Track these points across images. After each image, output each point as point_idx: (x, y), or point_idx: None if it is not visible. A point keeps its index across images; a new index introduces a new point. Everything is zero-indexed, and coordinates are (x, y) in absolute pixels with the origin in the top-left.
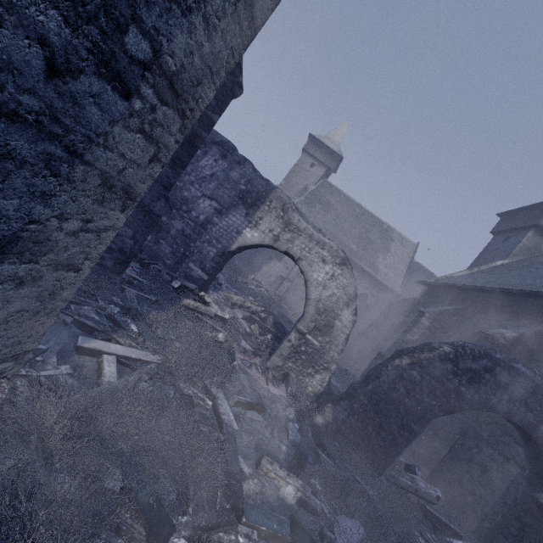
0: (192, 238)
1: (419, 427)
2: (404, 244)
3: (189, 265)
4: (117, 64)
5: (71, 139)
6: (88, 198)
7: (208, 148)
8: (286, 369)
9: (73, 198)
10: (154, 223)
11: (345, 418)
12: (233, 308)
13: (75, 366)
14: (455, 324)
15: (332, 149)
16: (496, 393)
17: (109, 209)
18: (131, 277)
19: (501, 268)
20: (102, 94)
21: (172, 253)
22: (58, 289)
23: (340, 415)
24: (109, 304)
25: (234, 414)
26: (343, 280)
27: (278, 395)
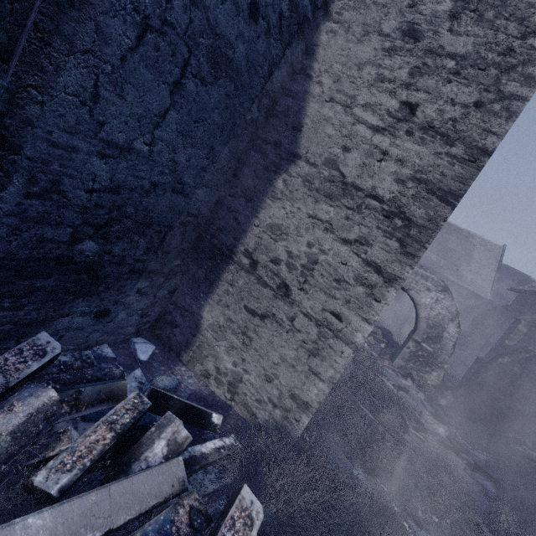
0: None
1: (524, 407)
2: (488, 249)
3: None
4: None
5: None
6: None
7: None
8: (408, 368)
9: None
10: None
11: (463, 401)
12: None
13: None
14: None
15: None
16: None
17: None
18: None
19: None
20: None
21: None
22: None
23: (459, 398)
24: None
25: None
26: (445, 302)
27: (408, 385)
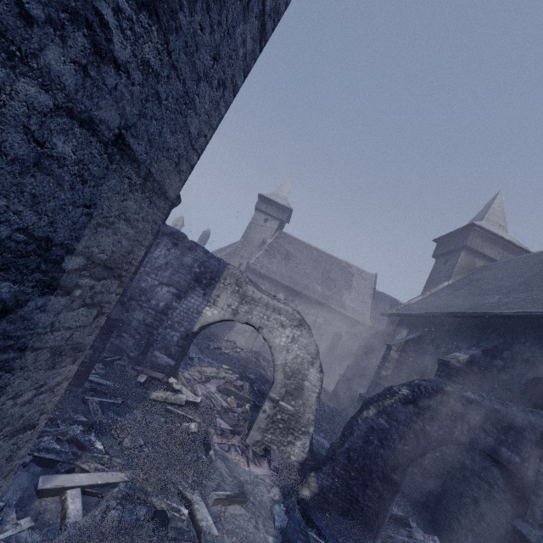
0: (154, 326)
1: (400, 476)
2: (364, 277)
3: (154, 353)
4: (57, 281)
5: (22, 342)
6: (40, 371)
7: (159, 239)
8: (266, 442)
9: (26, 377)
10: (112, 328)
11: (330, 484)
12: (207, 382)
13: (37, 514)
14: (420, 352)
15: (281, 204)
16: (457, 424)
17: (61, 367)
18: (93, 382)
19: (448, 289)
20: (46, 303)
21: (136, 344)
22: (15, 451)
23: (325, 482)
24: (71, 424)
25: (214, 515)
26: (303, 340)
27: (261, 475)
